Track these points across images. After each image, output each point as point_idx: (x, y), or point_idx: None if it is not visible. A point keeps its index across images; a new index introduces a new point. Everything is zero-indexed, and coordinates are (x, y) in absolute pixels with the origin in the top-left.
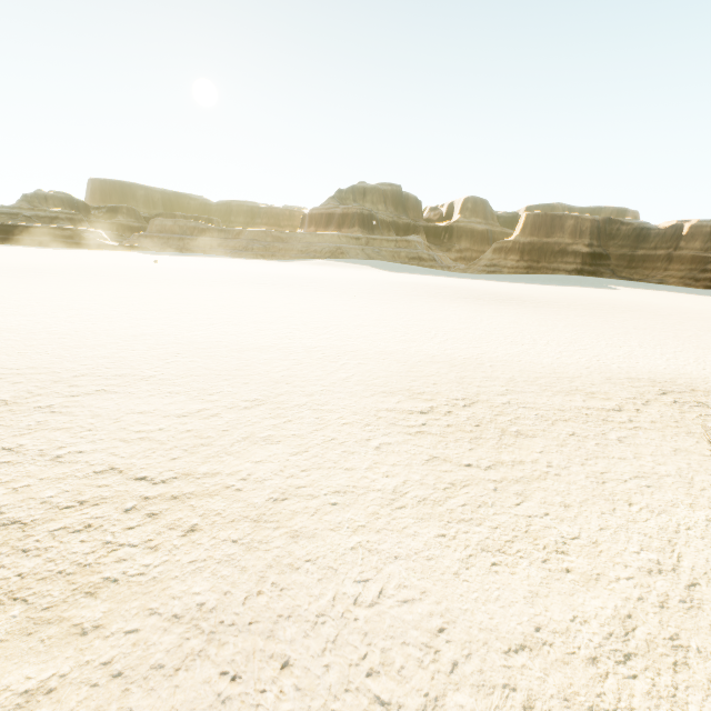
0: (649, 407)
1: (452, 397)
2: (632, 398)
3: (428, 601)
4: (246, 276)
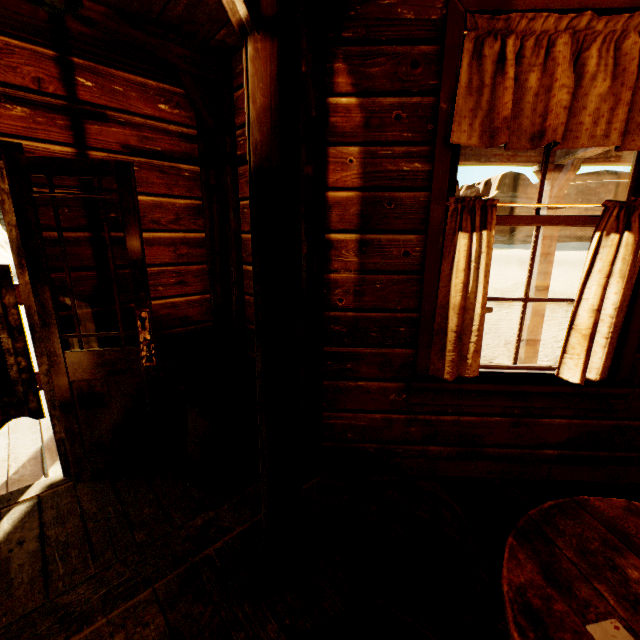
0: None
1: None
2: None
3: (548, 333)
4: None
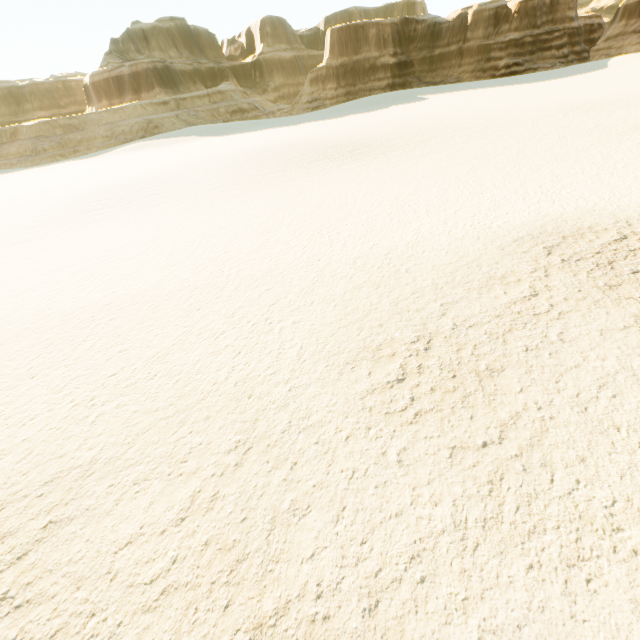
0: (551, 278)
1: (407, 340)
2: (534, 270)
3: None
4: (66, 200)
